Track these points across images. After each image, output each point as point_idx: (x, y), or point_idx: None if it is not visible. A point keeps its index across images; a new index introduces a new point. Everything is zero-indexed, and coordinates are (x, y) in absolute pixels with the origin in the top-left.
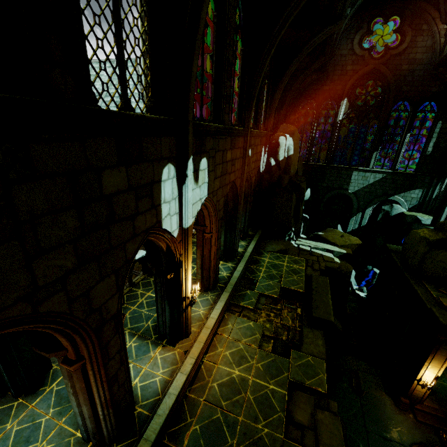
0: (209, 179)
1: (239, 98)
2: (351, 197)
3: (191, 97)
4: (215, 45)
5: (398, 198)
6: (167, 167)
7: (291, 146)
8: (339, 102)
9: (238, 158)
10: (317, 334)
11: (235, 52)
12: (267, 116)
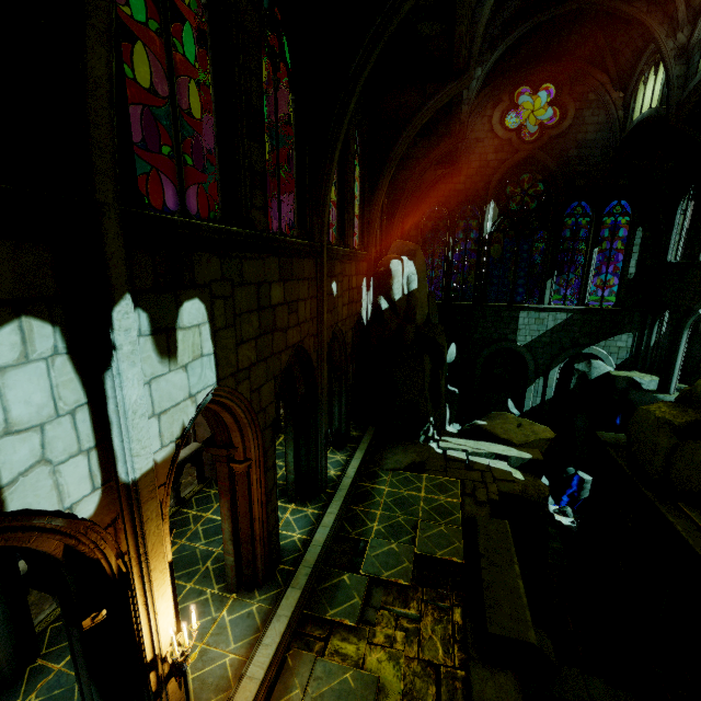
0: (217, 345)
1: (296, 188)
2: (523, 353)
3: (96, 141)
4: (212, 67)
5: (597, 349)
6: (12, 329)
7: (413, 275)
8: (482, 207)
9: (305, 299)
10: (504, 684)
11: (274, 98)
12: (366, 227)
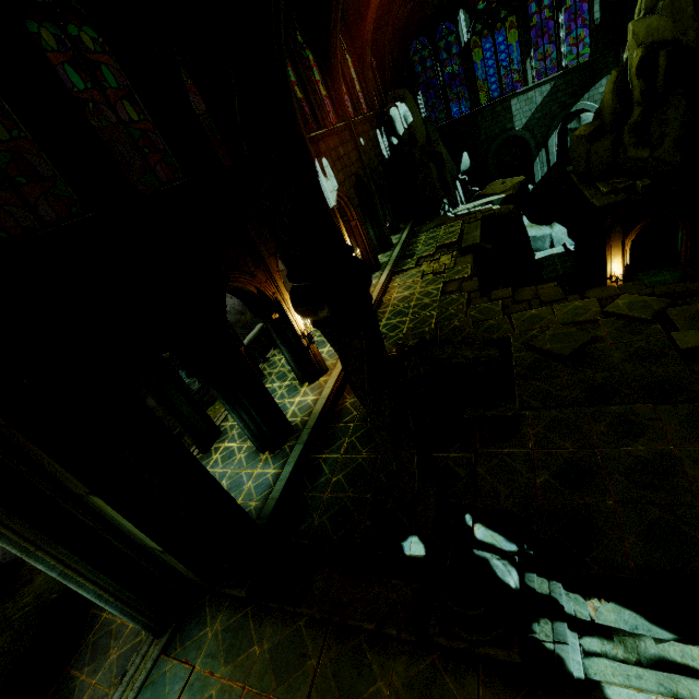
0: (333, 173)
1: (329, 99)
2: (522, 135)
3: (300, 122)
4: (296, 76)
5: (583, 103)
6: None
7: (407, 113)
8: (454, 20)
9: (352, 151)
10: (467, 257)
11: (309, 66)
12: (367, 95)
